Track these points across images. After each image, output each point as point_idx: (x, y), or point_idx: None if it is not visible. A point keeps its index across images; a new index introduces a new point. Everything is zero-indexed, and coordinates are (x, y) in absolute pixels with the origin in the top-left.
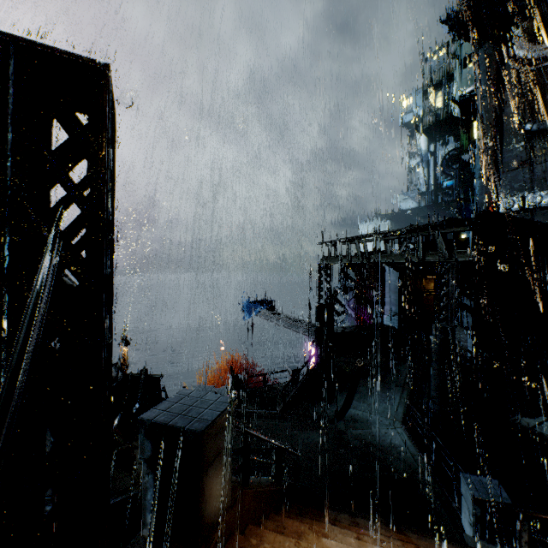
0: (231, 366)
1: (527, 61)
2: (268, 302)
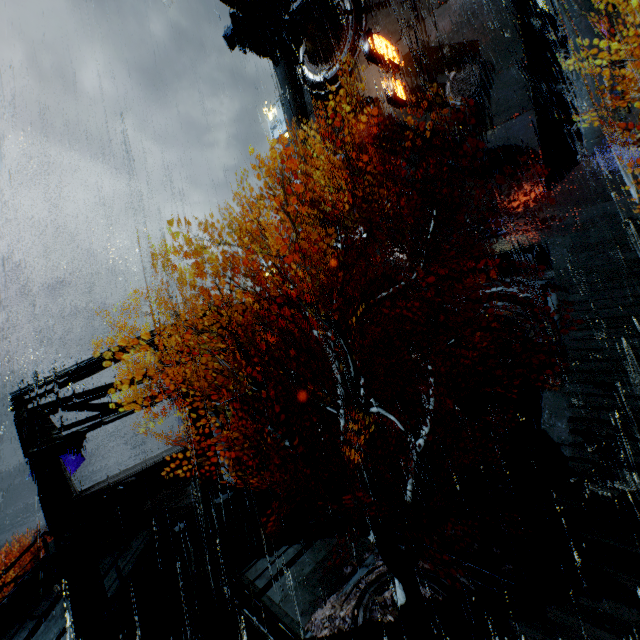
0: None
1: (318, 84)
2: None
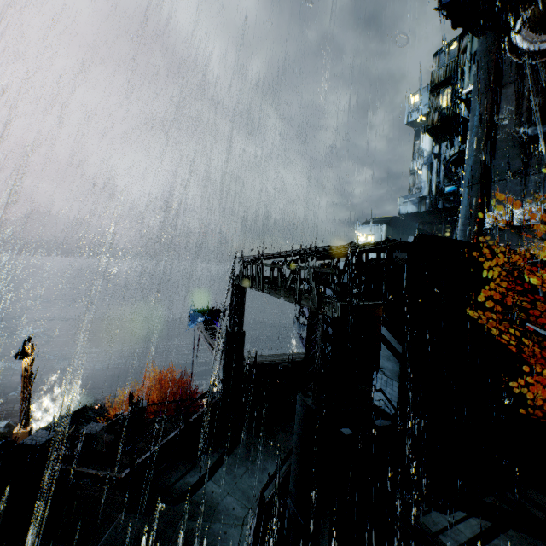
0: (130, 393)
1: (530, 54)
2: (218, 311)
